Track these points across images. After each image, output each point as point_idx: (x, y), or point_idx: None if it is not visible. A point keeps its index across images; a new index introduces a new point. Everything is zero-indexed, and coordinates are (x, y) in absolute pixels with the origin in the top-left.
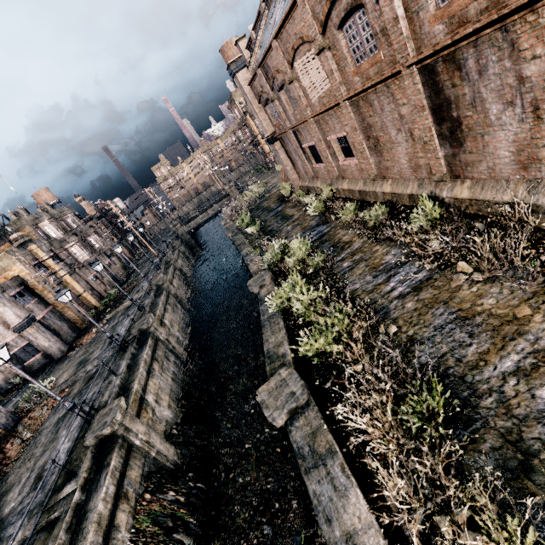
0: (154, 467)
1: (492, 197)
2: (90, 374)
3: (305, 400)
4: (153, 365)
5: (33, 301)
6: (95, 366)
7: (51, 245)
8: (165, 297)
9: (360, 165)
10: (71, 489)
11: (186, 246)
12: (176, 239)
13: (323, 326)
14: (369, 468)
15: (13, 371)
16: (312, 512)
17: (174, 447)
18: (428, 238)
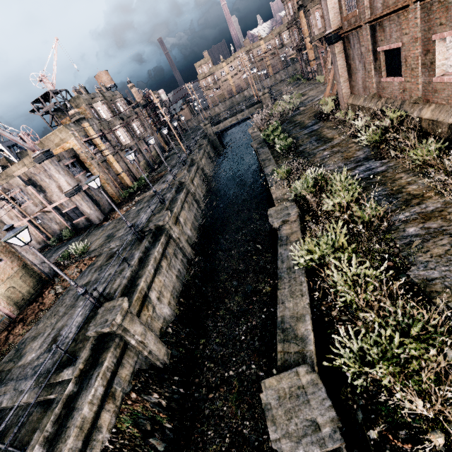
0: (145, 364)
1: None
2: (112, 252)
3: (333, 447)
4: (162, 262)
5: (82, 173)
6: (117, 246)
7: (101, 125)
8: (184, 195)
9: None
10: (68, 377)
11: (211, 146)
12: (204, 138)
13: (383, 339)
14: None
15: (65, 225)
16: None
17: (165, 347)
18: None
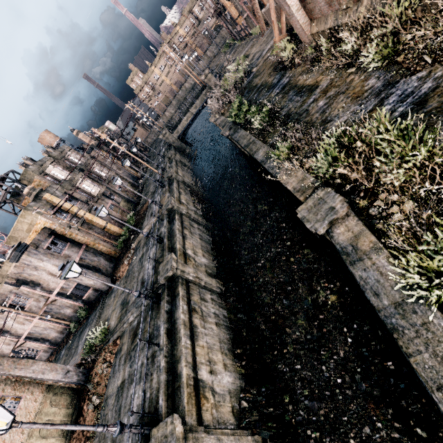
0: None
1: None
2: (133, 327)
3: None
4: (193, 321)
5: (67, 247)
6: (135, 317)
7: (63, 188)
8: (179, 222)
9: None
10: None
11: (180, 153)
12: (169, 148)
13: None
14: None
15: (77, 305)
16: None
17: (250, 436)
18: None
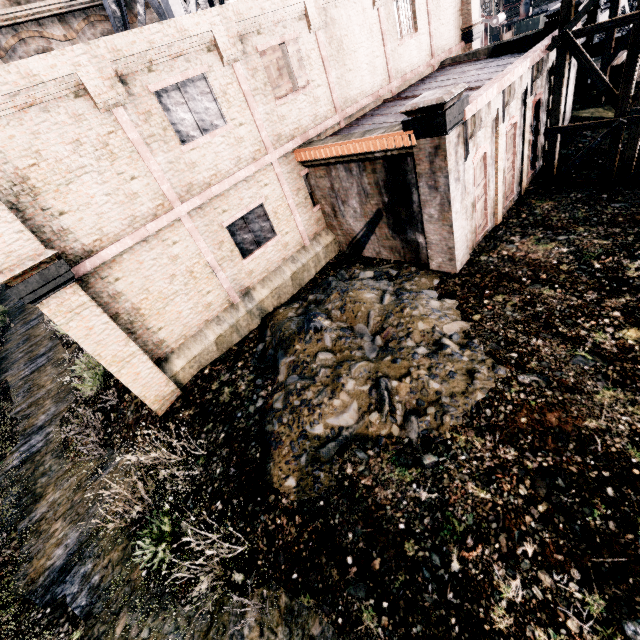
0: None
1: None
2: None
3: None
4: None
5: None
6: None
7: None
8: None
9: None
10: None
11: None
12: None
13: None
14: None
15: None
16: None
17: None
18: None
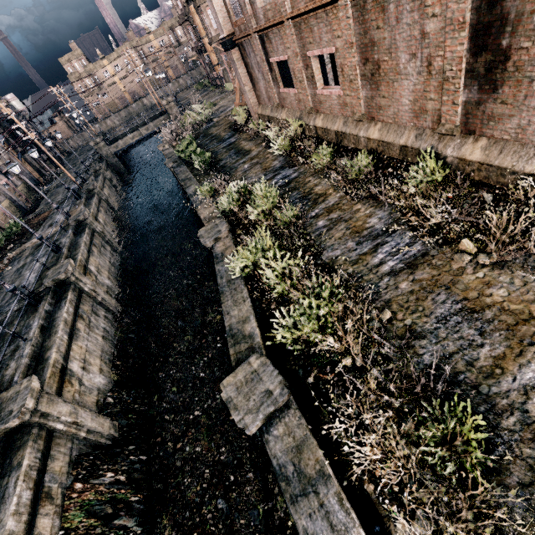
0: (85, 448)
1: (512, 164)
2: None
3: (284, 401)
4: (77, 325)
5: None
6: None
7: None
8: (89, 237)
9: (344, 98)
10: None
11: (112, 171)
12: (100, 161)
13: (305, 308)
14: (368, 495)
15: None
16: (271, 485)
17: (109, 420)
18: (427, 204)
